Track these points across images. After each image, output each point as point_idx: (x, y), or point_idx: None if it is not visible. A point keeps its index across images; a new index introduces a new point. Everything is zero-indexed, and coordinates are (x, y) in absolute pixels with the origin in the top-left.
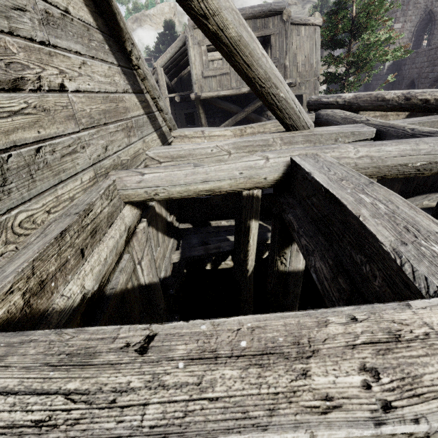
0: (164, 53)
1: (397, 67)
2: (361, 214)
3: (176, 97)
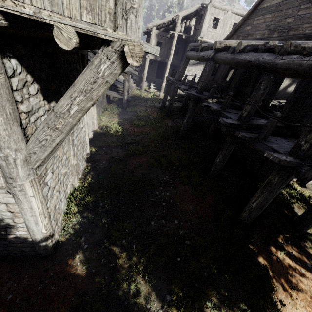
0: (186, 10)
1: None
2: None
3: (184, 35)
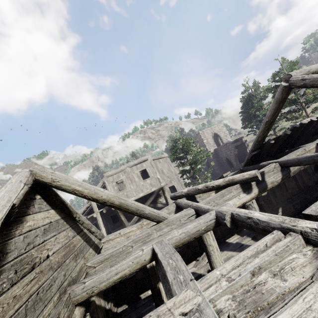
0: None
1: (216, 154)
2: (167, 270)
3: (104, 210)
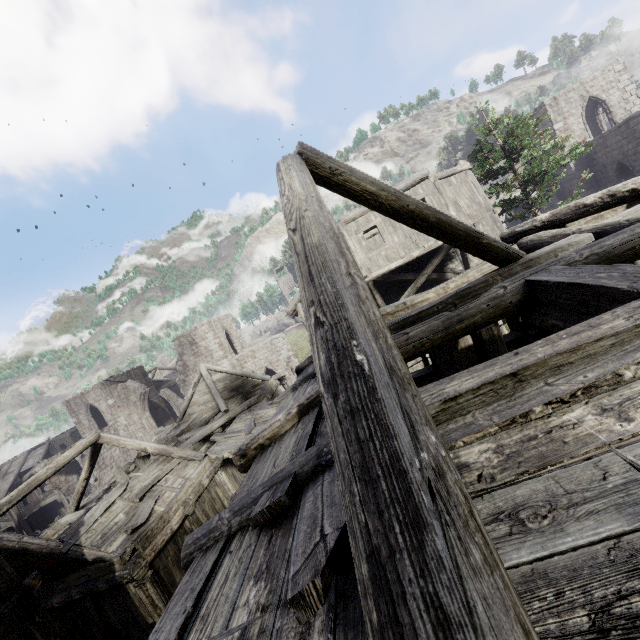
0: None
1: (586, 159)
2: (602, 283)
3: None
